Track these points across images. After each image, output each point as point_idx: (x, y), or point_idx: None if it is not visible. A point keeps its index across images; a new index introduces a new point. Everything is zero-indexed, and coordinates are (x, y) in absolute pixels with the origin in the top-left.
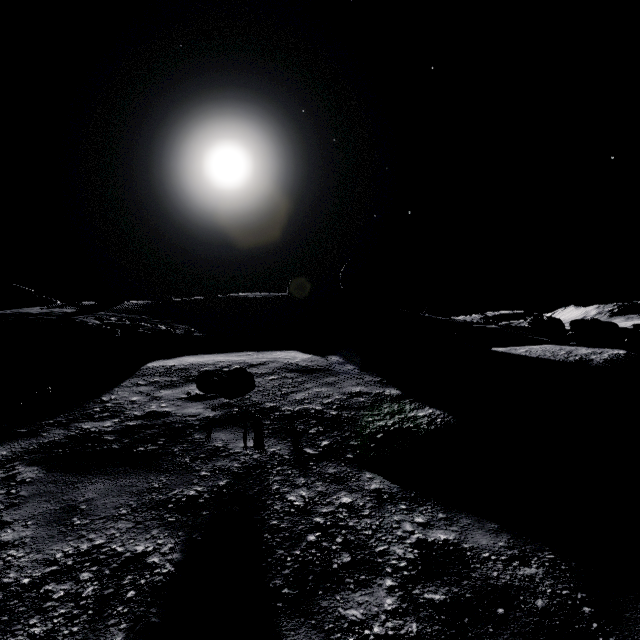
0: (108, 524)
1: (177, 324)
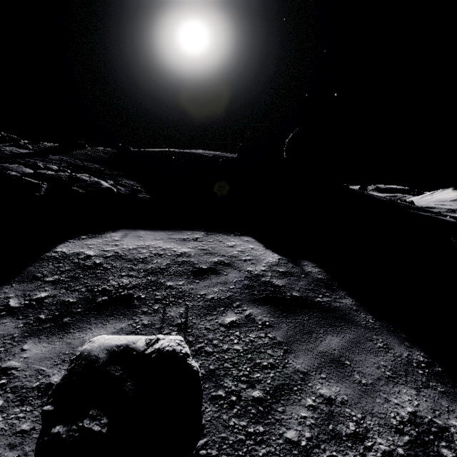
0: None
1: (126, 179)
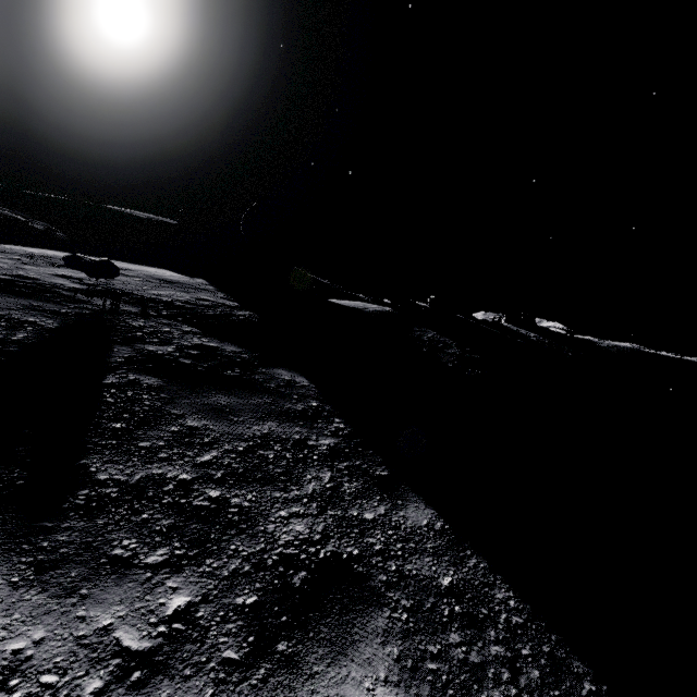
0: (5, 310)
1: (33, 219)
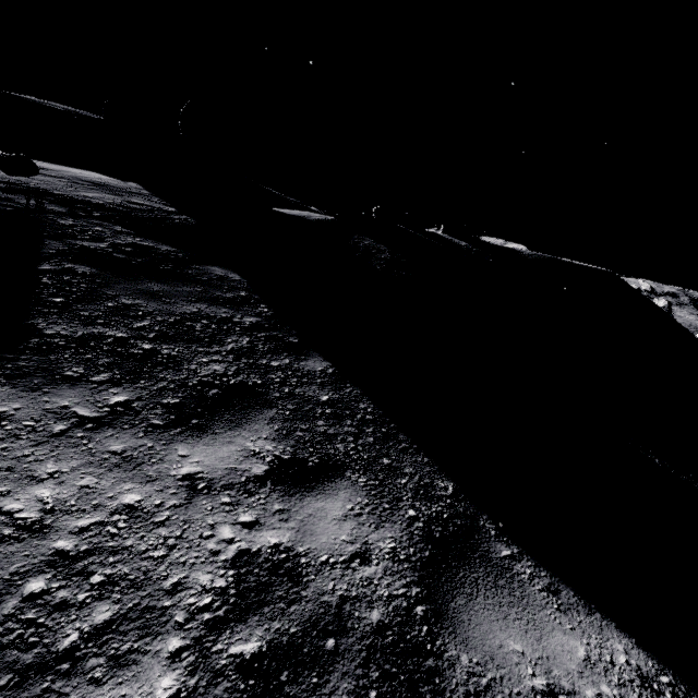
0: None
1: None
